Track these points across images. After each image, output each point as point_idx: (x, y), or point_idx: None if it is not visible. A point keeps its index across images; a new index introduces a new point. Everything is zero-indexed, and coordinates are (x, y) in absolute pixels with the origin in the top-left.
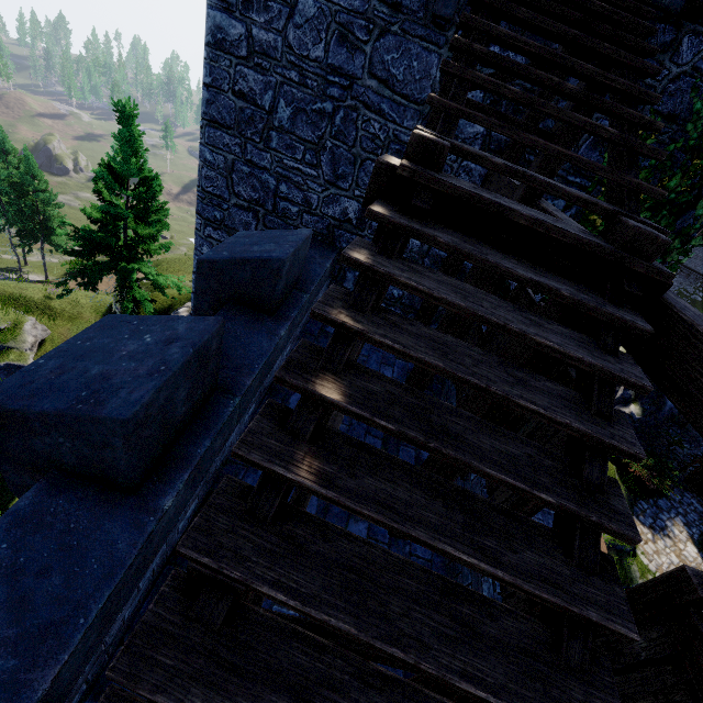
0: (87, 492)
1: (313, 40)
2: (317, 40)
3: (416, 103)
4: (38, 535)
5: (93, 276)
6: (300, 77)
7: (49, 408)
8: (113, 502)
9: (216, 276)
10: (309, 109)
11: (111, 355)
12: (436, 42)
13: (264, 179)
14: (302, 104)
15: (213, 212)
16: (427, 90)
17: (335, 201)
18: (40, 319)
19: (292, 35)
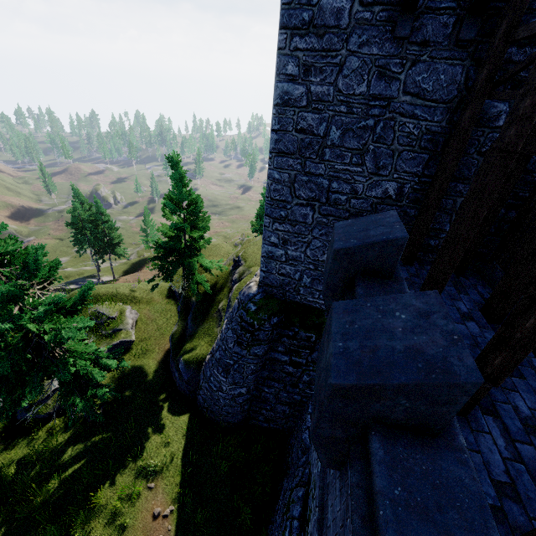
0: (408, 439)
1: (357, 82)
2: (361, 81)
3: (444, 103)
4: (411, 478)
5: (173, 271)
6: (347, 108)
7: (406, 379)
8: (430, 445)
9: (349, 258)
10: (354, 127)
11: (391, 332)
12: (459, 58)
13: (319, 182)
14: (349, 126)
15: (279, 212)
16: (453, 92)
17: (377, 185)
18: (130, 306)
19: (341, 83)
